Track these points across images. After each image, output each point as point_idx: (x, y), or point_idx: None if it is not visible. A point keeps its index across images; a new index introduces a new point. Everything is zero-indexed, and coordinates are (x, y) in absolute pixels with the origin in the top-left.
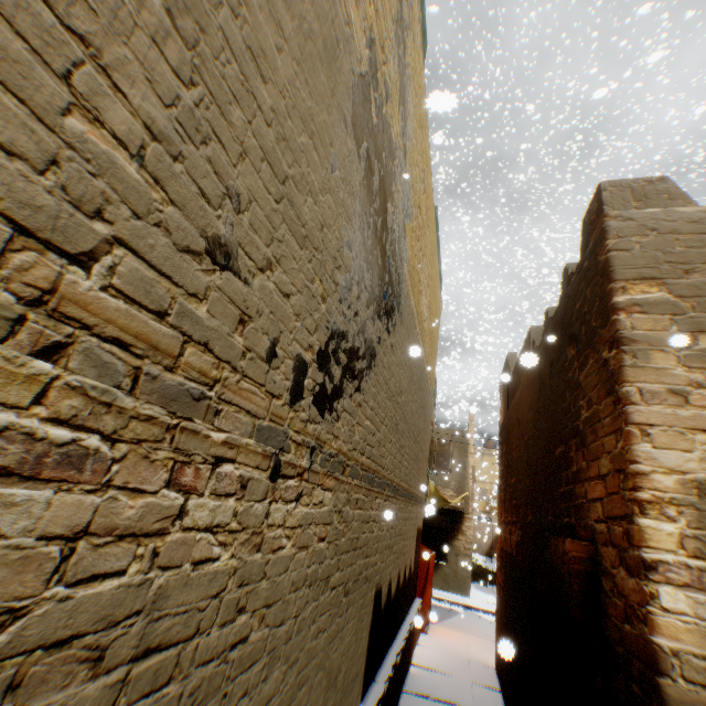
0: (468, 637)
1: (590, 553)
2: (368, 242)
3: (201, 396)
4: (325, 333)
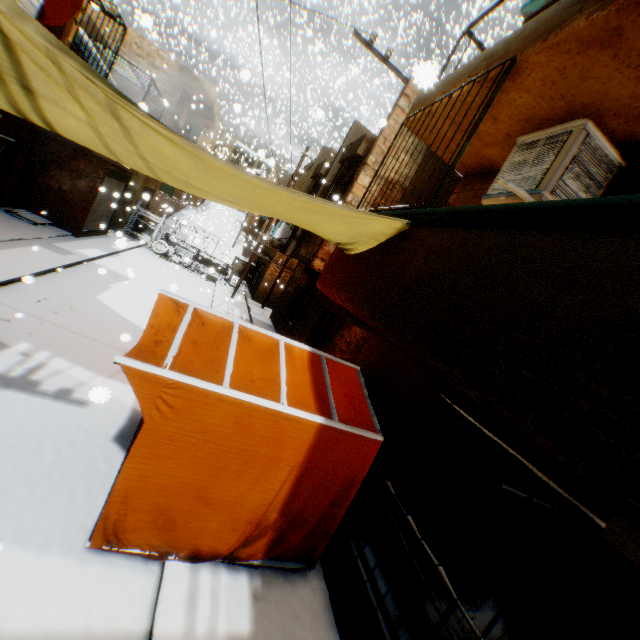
0: None
1: None
2: None
3: None
4: None
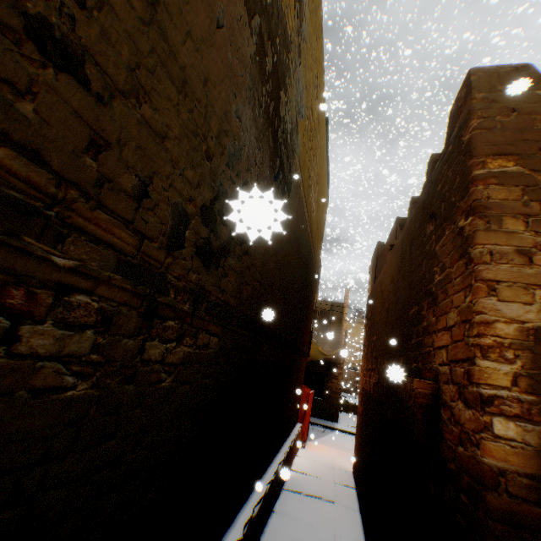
0: (334, 450)
1: (433, 390)
2: (260, 119)
3: (33, 211)
4: (211, 191)
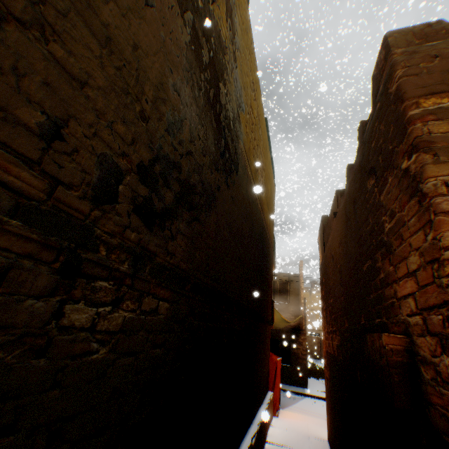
0: (307, 417)
1: (406, 345)
2: (200, 100)
3: None
4: (149, 152)
